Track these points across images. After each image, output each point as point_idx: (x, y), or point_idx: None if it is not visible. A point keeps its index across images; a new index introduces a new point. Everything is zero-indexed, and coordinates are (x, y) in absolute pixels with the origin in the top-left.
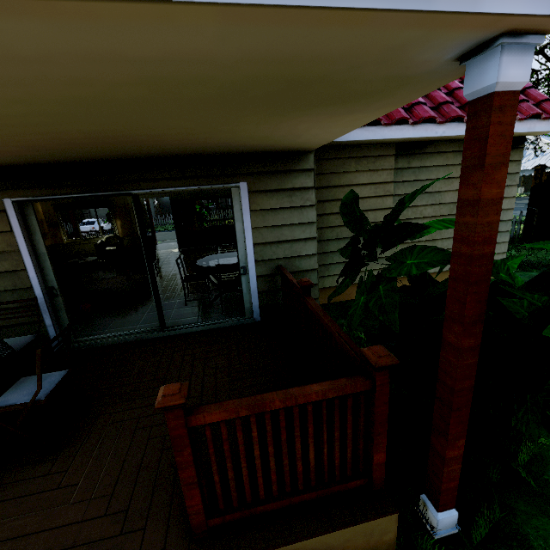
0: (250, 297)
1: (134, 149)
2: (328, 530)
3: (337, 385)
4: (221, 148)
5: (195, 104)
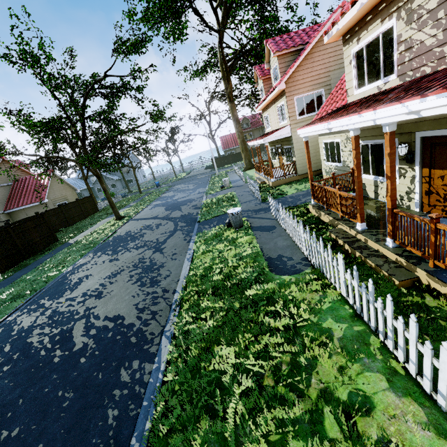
0: None
1: None
2: None
3: None
4: None
5: None
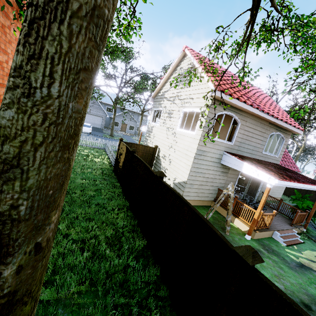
0: (256, 197)
1: None
2: (301, 227)
3: (305, 213)
4: None
5: None
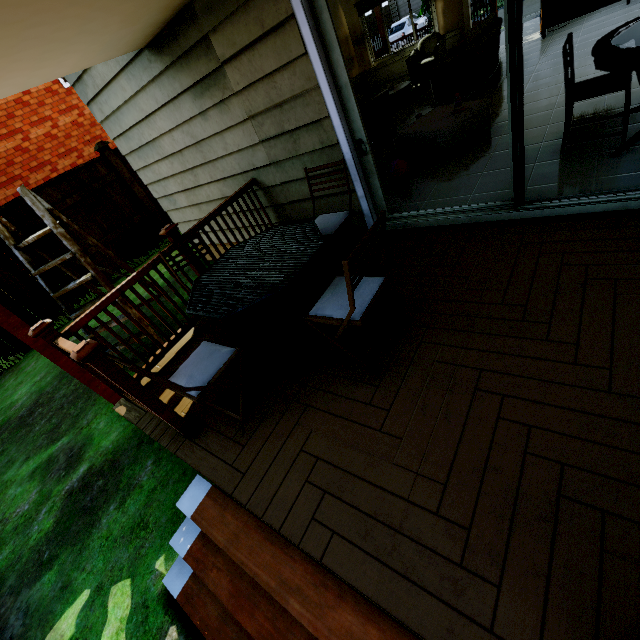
0: None
1: None
2: None
3: None
4: None
5: None
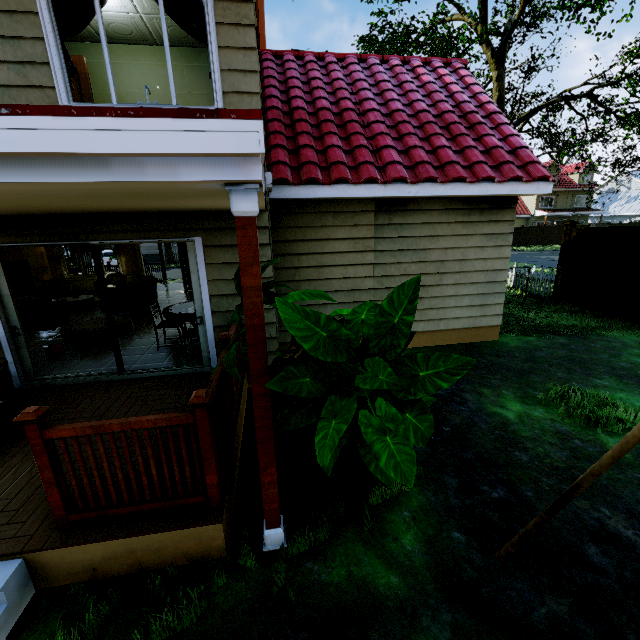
0: (207, 347)
1: (77, 210)
2: (160, 530)
3: (166, 417)
4: (161, 209)
5: (75, 198)
